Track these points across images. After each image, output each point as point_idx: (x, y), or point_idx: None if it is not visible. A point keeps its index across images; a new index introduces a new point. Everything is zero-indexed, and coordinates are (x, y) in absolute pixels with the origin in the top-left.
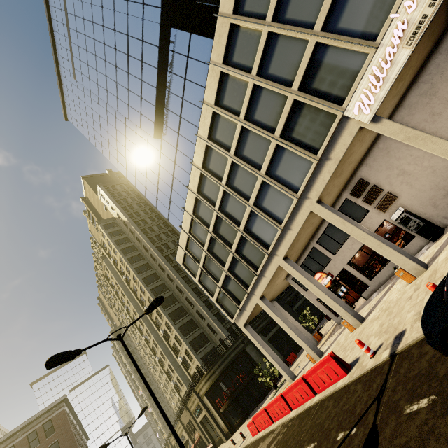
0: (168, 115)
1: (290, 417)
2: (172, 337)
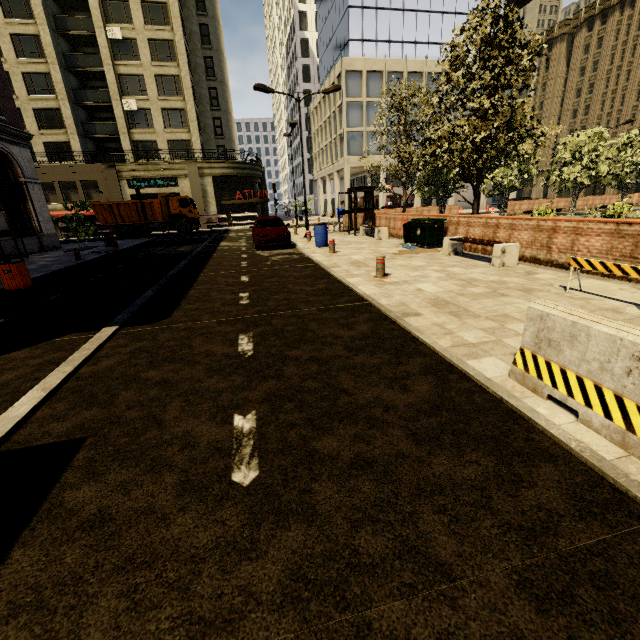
0: None
1: None
2: (148, 68)
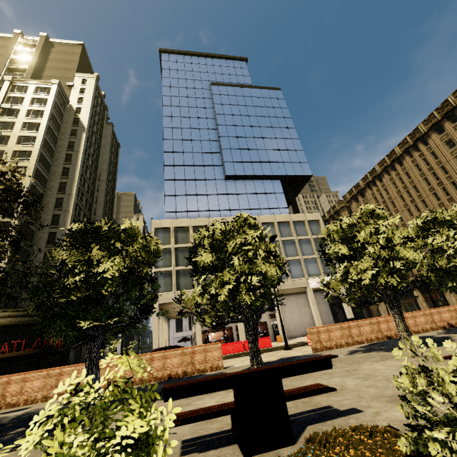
0: (242, 183)
1: None
2: None
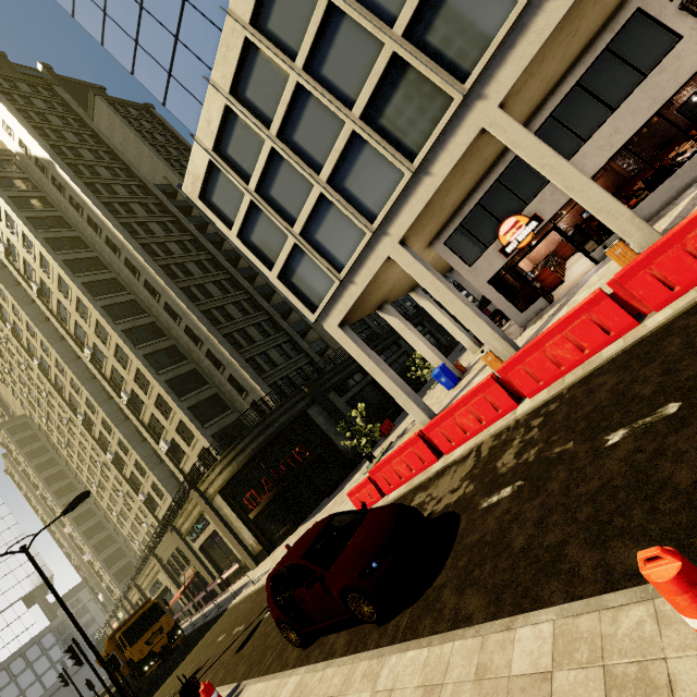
0: None
1: (530, 407)
2: (149, 404)
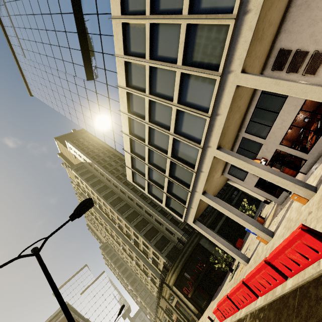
0: (93, 57)
1: (258, 306)
2: (141, 243)
